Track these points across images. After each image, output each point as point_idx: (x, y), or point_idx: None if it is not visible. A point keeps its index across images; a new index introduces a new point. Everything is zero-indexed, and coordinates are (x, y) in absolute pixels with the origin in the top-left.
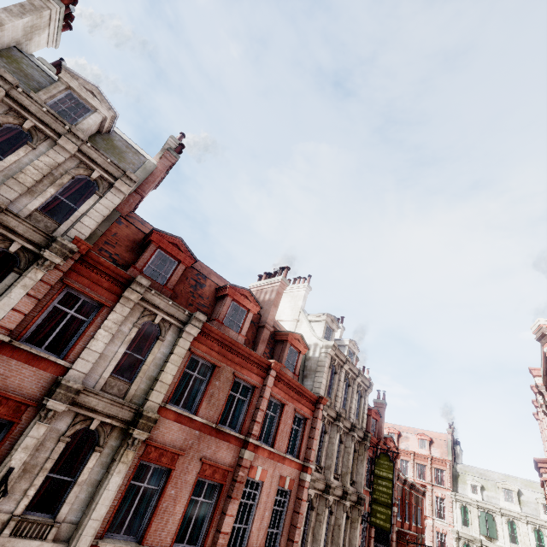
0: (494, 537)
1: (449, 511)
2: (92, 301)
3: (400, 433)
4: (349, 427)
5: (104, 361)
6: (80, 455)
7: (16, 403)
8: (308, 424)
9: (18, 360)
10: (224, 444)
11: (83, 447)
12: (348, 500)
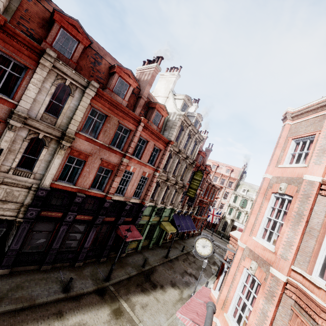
0: (244, 207)
1: (229, 197)
2: (20, 64)
3: (218, 166)
4: (185, 157)
5: (38, 104)
6: (38, 149)
7: None
8: (161, 152)
9: None
10: (113, 154)
11: (38, 146)
12: (177, 185)
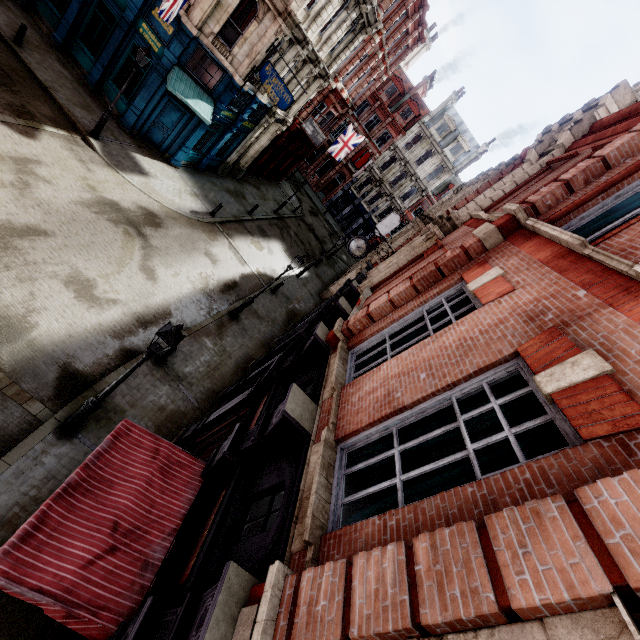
0: None
1: None
2: None
3: None
4: None
5: None
6: None
7: None
8: None
9: None
10: None
11: None
12: None
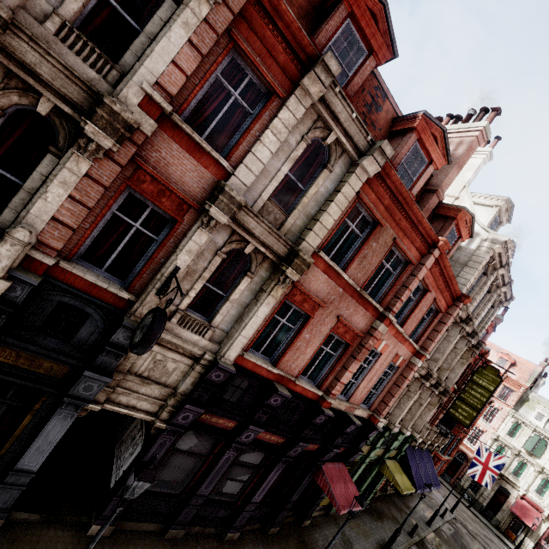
0: (537, 455)
1: (498, 420)
2: (260, 83)
3: None
4: (469, 333)
5: (265, 177)
6: (232, 275)
7: (178, 200)
8: (438, 317)
9: (179, 144)
10: (361, 310)
11: (234, 268)
12: (438, 390)
